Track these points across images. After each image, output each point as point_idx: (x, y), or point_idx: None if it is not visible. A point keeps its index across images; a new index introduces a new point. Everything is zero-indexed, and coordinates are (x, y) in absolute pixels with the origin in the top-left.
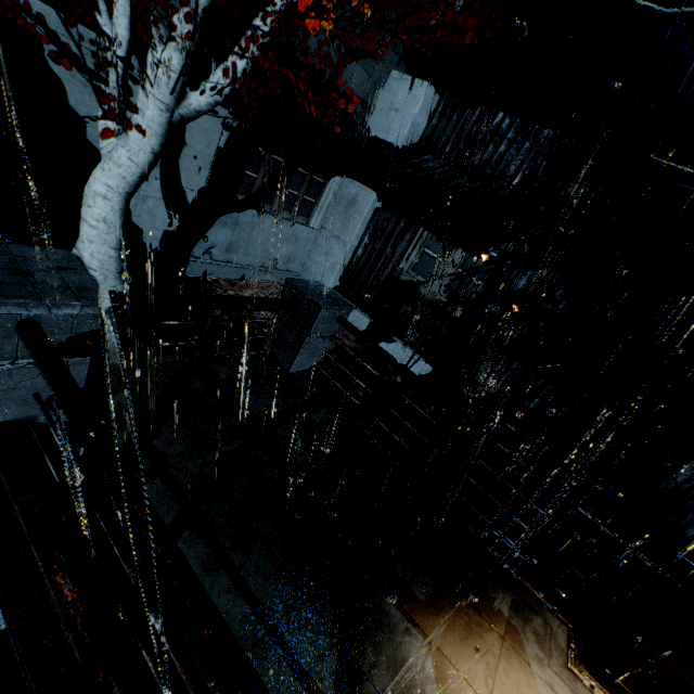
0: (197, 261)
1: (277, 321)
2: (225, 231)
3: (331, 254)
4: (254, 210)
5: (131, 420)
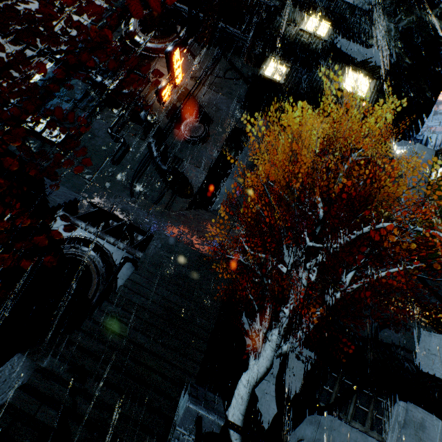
0: None
1: None
2: (310, 427)
3: None
4: (331, 416)
5: None
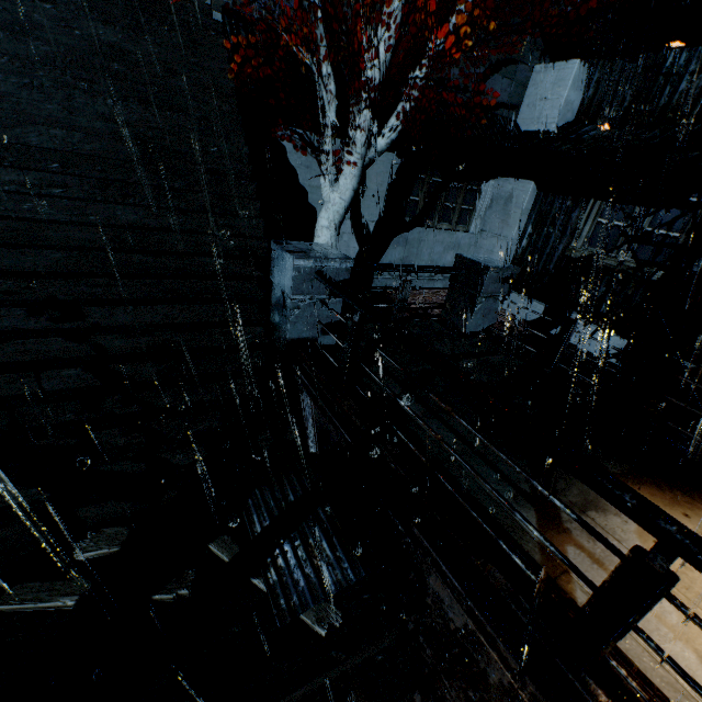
0: (379, 278)
1: (451, 292)
2: (397, 250)
3: (493, 252)
4: (419, 228)
5: (363, 348)
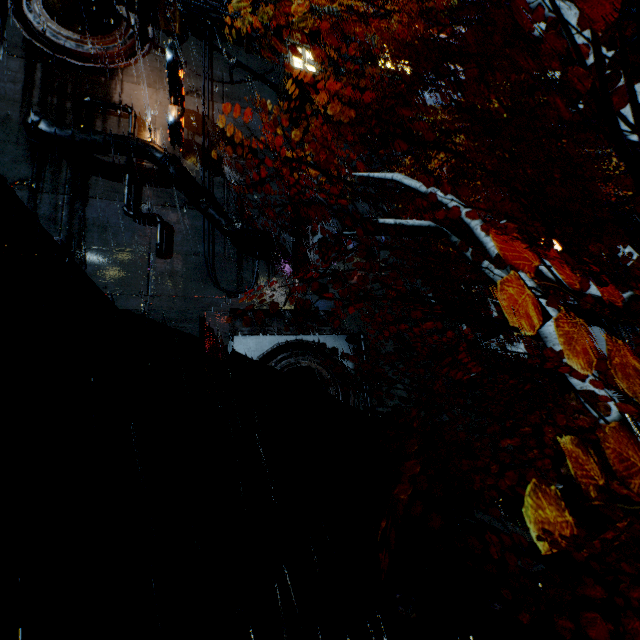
0: None
1: None
2: None
3: None
4: None
5: None
